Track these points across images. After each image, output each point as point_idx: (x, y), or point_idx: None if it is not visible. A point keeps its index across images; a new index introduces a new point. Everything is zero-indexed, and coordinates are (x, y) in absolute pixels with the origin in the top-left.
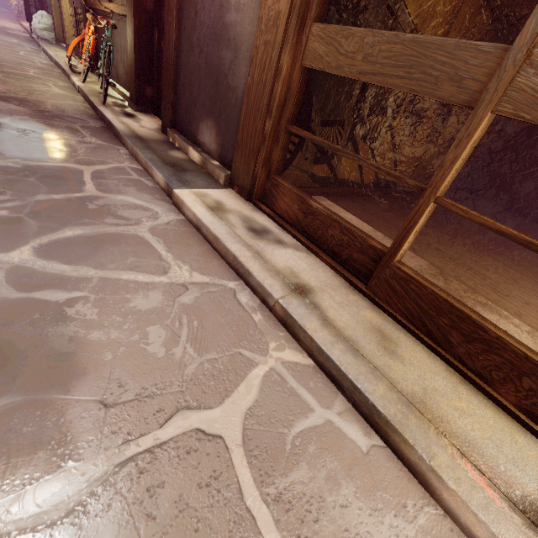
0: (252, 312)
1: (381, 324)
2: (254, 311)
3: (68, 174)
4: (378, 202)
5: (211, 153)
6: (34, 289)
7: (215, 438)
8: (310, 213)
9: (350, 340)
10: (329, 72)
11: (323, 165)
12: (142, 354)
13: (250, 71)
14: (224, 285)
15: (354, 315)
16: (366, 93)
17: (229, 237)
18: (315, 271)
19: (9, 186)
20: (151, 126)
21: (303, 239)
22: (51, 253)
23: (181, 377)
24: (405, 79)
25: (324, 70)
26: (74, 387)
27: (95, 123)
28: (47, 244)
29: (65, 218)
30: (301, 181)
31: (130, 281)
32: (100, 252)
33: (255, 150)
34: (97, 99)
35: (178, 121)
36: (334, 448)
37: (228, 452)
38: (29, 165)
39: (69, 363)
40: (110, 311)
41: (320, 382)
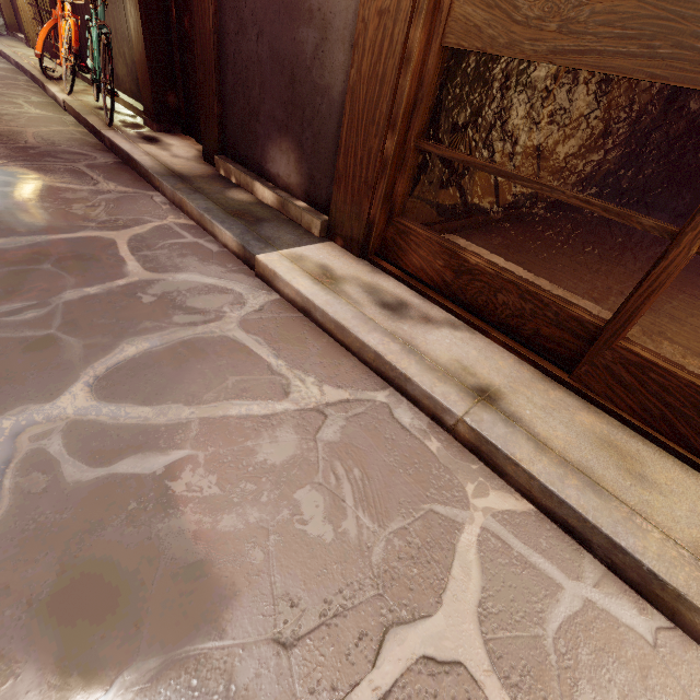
0: (424, 438)
1: (608, 433)
2: (425, 436)
3: (95, 249)
4: (520, 230)
5: (291, 189)
6: (114, 458)
7: (453, 667)
8: (465, 271)
9: (583, 469)
10: (495, 54)
11: (451, 189)
12: (303, 541)
13: (355, 61)
14: (371, 400)
15: (569, 425)
16: (510, 75)
17: (359, 323)
18: (492, 361)
19: (18, 283)
20: (187, 153)
21: (458, 310)
22: (117, 390)
23: (370, 571)
24: (641, 58)
25: (485, 50)
26: (229, 623)
27: (104, 157)
28: (105, 374)
29: (117, 326)
30: (423, 216)
31: (243, 417)
32: (185, 375)
33: (369, 184)
34: (97, 119)
35: (230, 143)
36: (611, 646)
37: (479, 688)
38: (34, 242)
39: (207, 581)
40: (234, 475)
41: (553, 537)
